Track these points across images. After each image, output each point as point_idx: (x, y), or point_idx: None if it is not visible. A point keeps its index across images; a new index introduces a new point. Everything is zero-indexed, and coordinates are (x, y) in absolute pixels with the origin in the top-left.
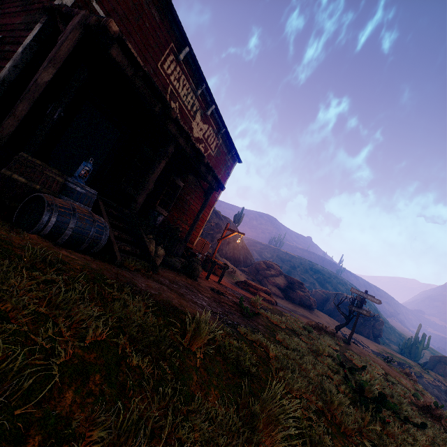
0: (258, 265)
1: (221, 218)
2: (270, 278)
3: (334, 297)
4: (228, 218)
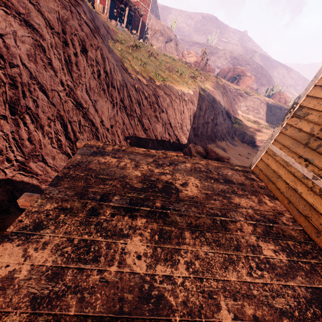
0: (182, 53)
1: (161, 26)
2: (187, 58)
3: (231, 70)
4: (166, 25)
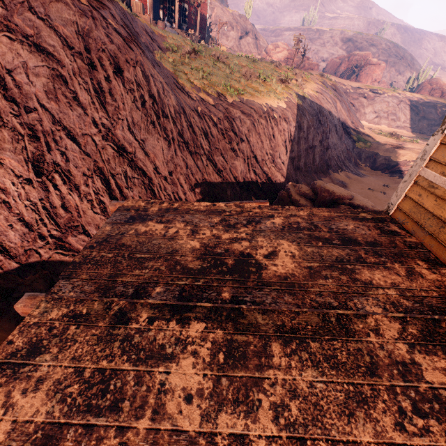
0: (266, 49)
1: (230, 15)
2: (274, 56)
3: (344, 59)
4: (237, 13)
